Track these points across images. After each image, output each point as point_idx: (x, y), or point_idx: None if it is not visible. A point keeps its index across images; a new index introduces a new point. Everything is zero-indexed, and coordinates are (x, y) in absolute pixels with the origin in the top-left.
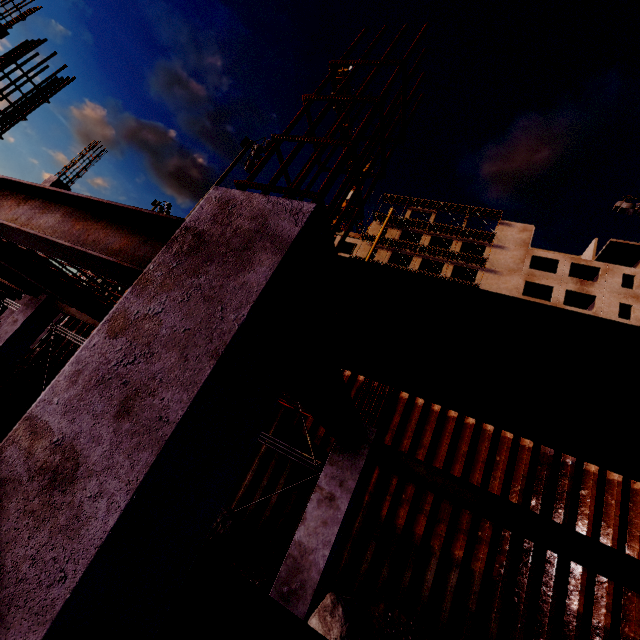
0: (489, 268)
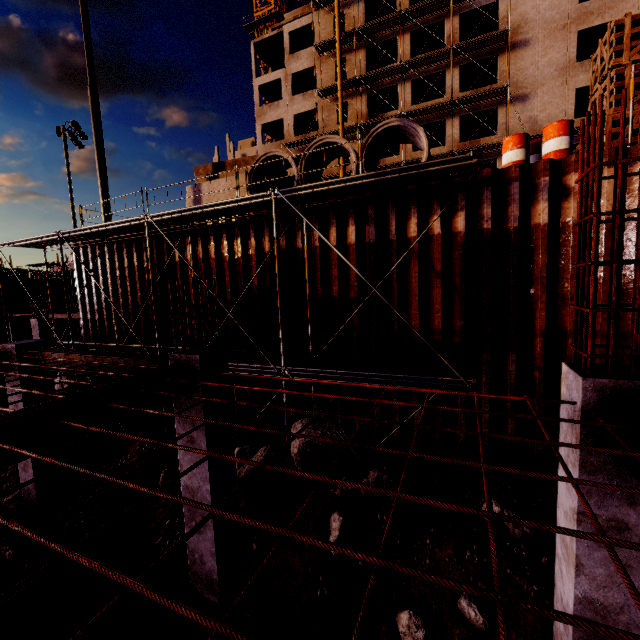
0: None
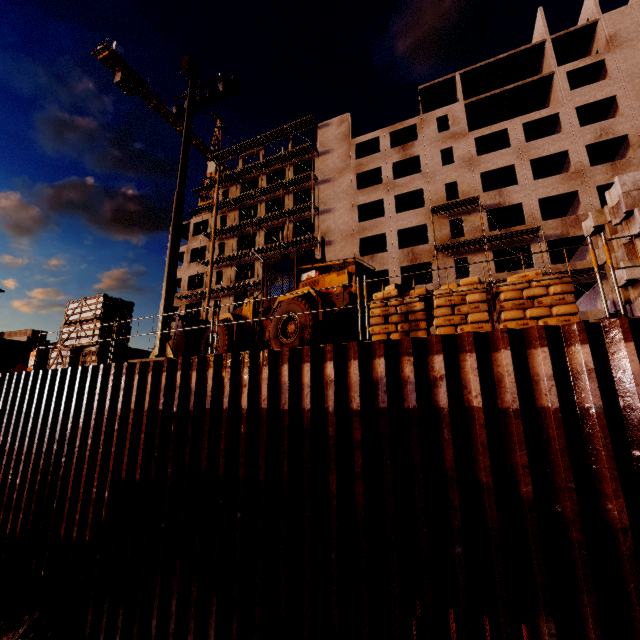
0: (322, 179)
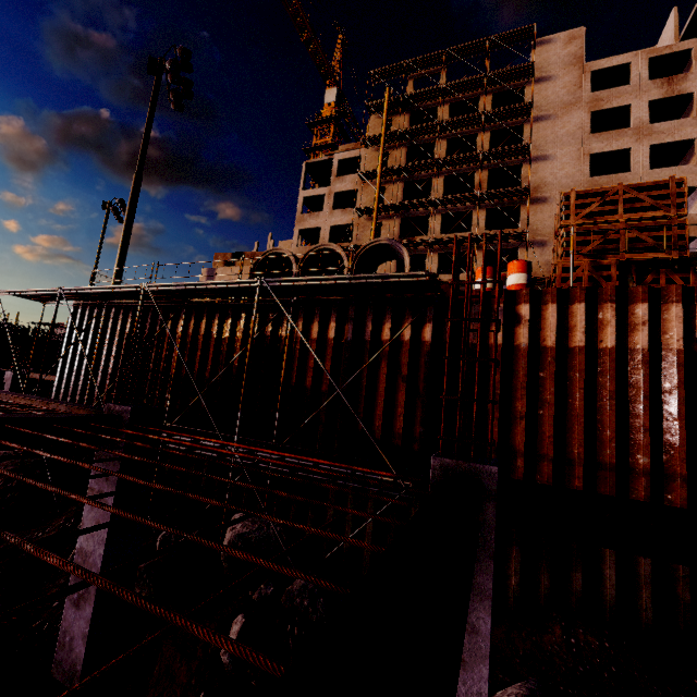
0: (537, 115)
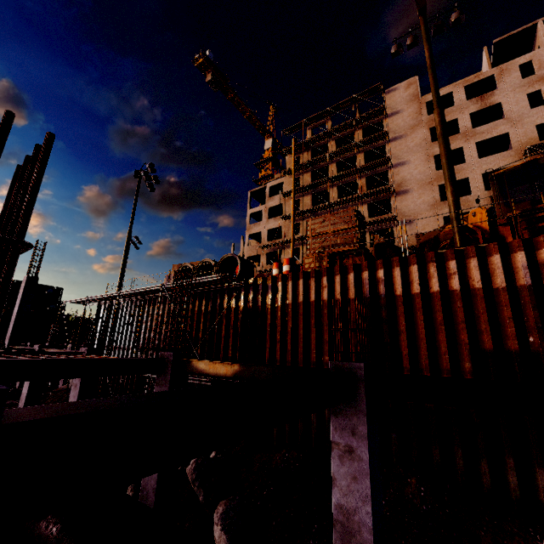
0: (393, 137)
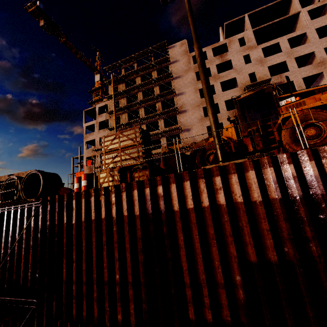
0: (175, 76)
